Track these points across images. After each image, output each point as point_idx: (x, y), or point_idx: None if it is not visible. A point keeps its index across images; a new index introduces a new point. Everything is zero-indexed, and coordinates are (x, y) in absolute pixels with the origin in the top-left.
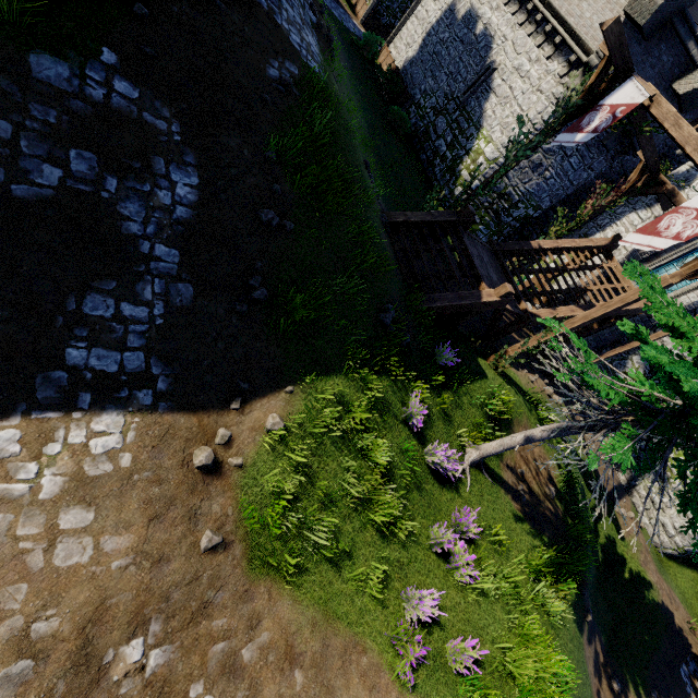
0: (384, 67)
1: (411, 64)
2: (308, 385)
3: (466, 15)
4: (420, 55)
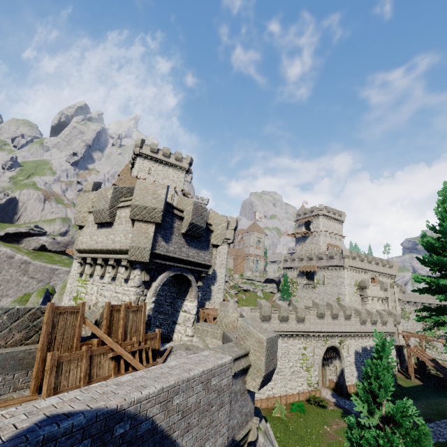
0: (352, 391)
1: (359, 377)
2: None
3: (362, 349)
4: (359, 371)
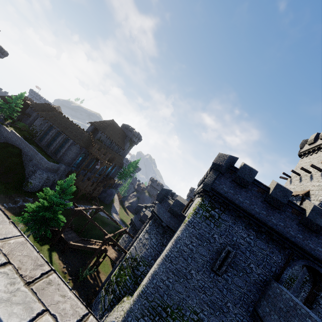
0: None
1: None
2: (14, 216)
3: None
4: None
